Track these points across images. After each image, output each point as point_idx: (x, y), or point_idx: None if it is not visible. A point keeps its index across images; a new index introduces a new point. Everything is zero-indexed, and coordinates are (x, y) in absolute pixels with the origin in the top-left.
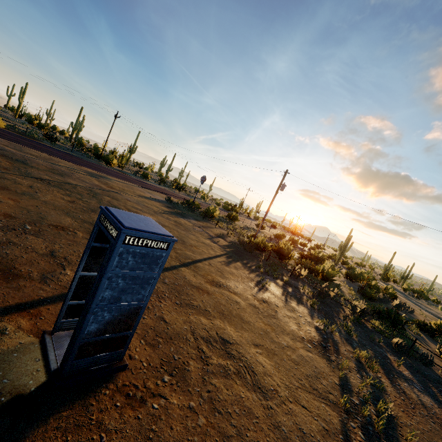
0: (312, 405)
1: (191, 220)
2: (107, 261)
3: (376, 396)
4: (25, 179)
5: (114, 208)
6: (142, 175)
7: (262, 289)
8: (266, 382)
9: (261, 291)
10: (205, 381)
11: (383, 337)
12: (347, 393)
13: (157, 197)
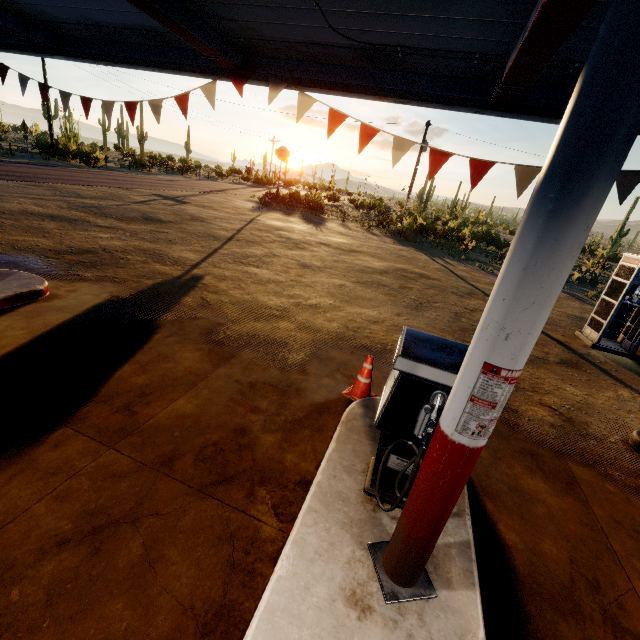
0: None
1: (329, 224)
2: None
3: None
4: (240, 247)
5: None
6: (133, 165)
7: (496, 275)
8: None
9: None
10: None
11: None
12: None
13: (243, 202)
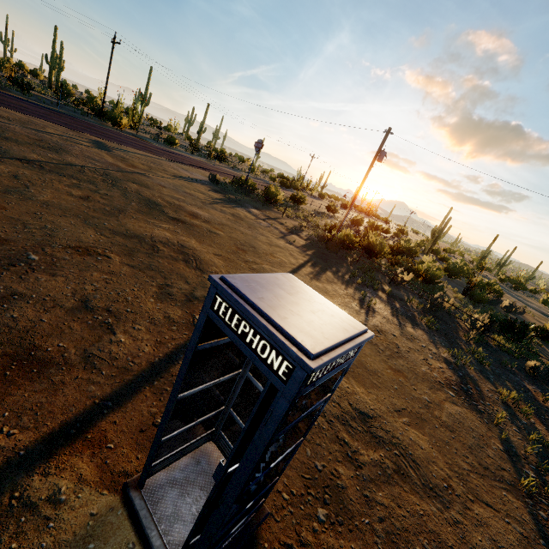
0: (494, 497)
1: (251, 210)
2: (267, 425)
3: (543, 456)
4: (1, 162)
5: (237, 277)
6: (166, 141)
7: (369, 311)
8: (435, 475)
9: (369, 314)
10: (369, 501)
11: (510, 357)
12: (516, 462)
13: (197, 175)
